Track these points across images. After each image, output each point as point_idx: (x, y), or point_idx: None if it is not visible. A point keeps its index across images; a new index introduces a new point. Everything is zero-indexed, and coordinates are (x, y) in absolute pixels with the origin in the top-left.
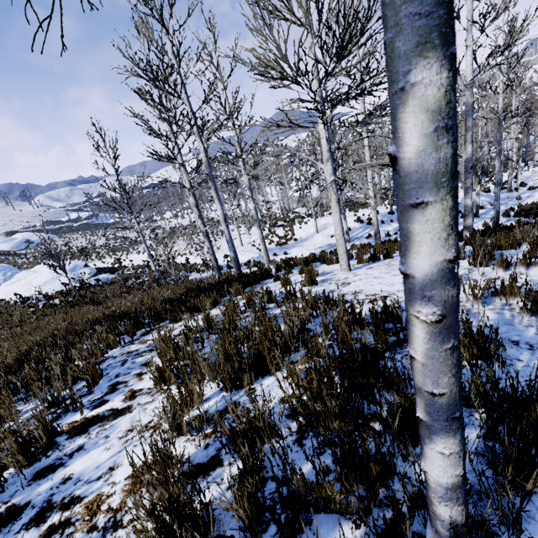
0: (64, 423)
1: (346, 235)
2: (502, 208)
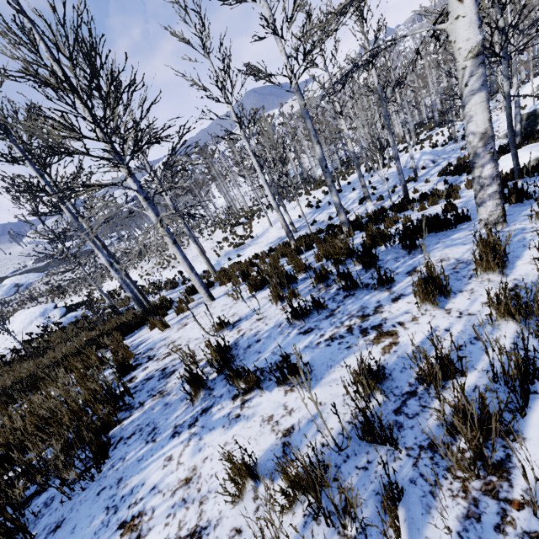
0: None
1: (292, 226)
2: (443, 164)
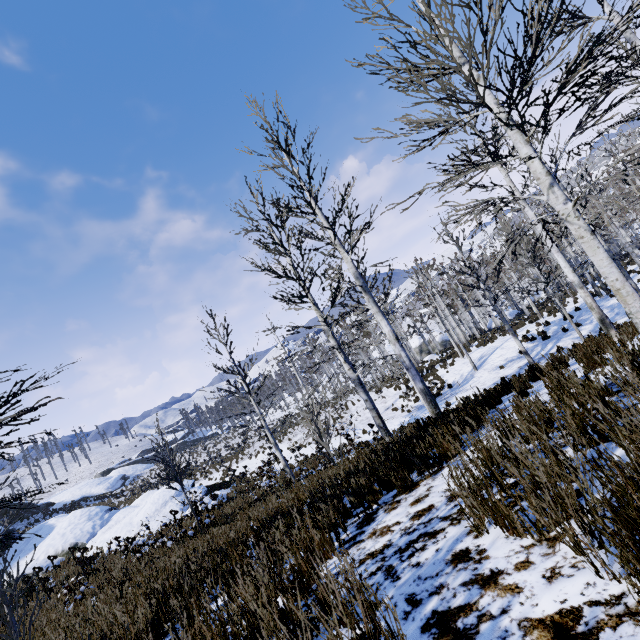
0: None
1: (526, 357)
2: None
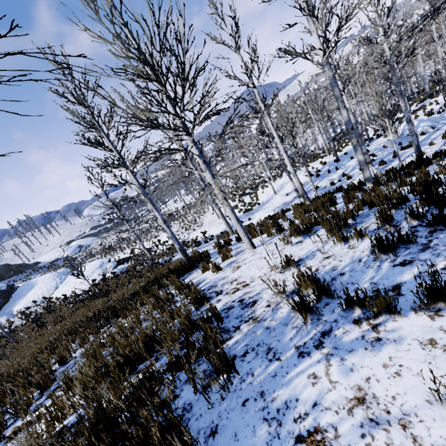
0: (13, 427)
1: (296, 193)
2: (444, 128)
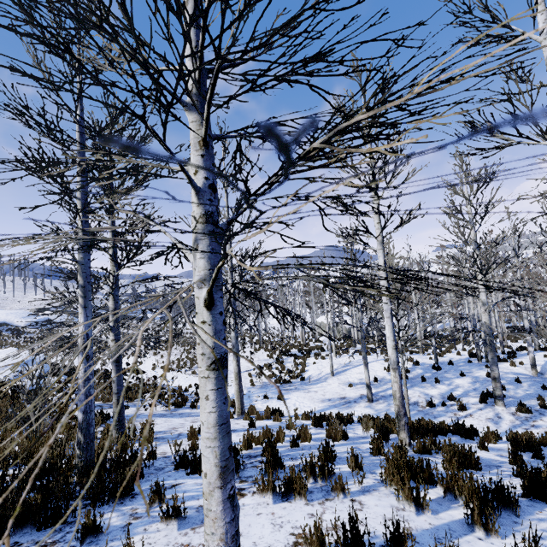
0: None
1: (367, 390)
2: None
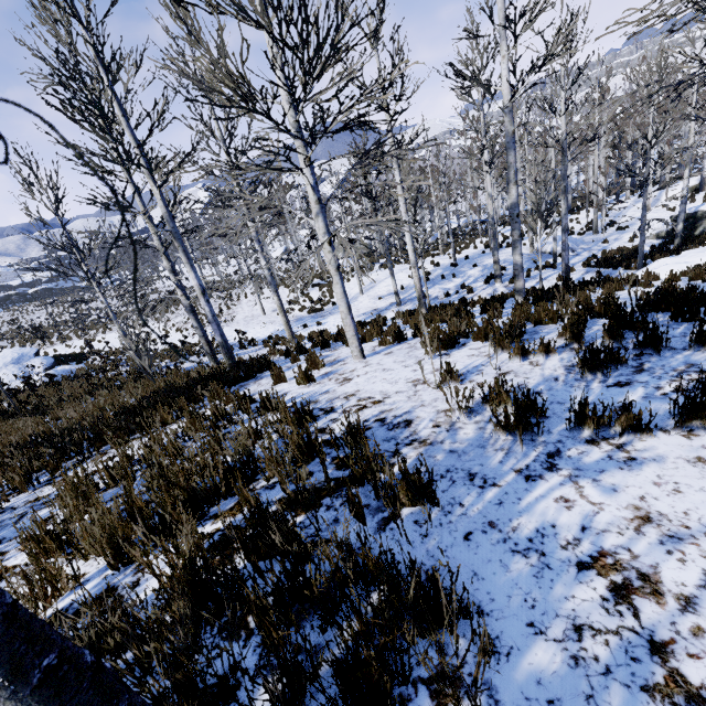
0: None
1: (396, 297)
2: (584, 254)
